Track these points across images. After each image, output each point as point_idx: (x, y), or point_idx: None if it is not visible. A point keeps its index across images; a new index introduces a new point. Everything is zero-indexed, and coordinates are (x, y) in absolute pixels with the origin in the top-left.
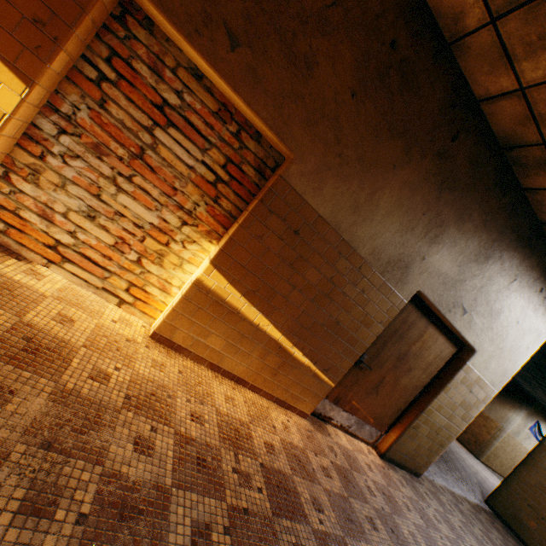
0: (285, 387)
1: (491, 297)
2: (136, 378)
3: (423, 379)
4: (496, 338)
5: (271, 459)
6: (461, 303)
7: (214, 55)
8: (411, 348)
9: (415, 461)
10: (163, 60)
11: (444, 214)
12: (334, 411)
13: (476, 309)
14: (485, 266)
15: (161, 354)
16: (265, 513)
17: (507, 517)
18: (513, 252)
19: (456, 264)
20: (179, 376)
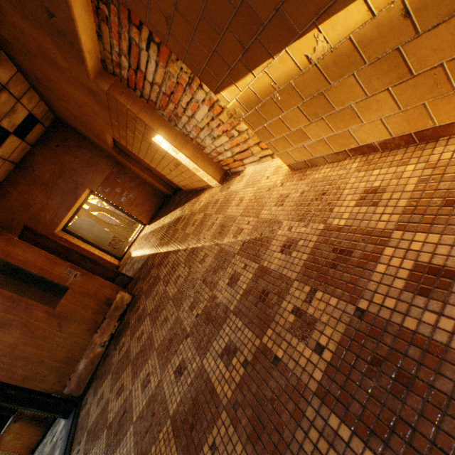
0: None
1: None
2: (256, 225)
3: None
4: None
5: (411, 306)
6: None
7: (72, 35)
8: None
9: None
10: (112, 58)
11: None
12: None
13: None
14: None
15: (291, 184)
16: (305, 381)
17: None
18: None
19: None
20: (298, 201)
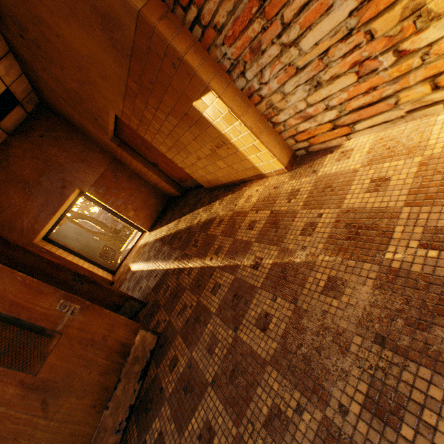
0: None
1: None
2: None
3: None
4: None
5: None
6: None
7: None
8: None
9: None
10: None
11: None
12: None
13: None
14: None
15: None
16: None
17: None
18: None
19: None
20: None
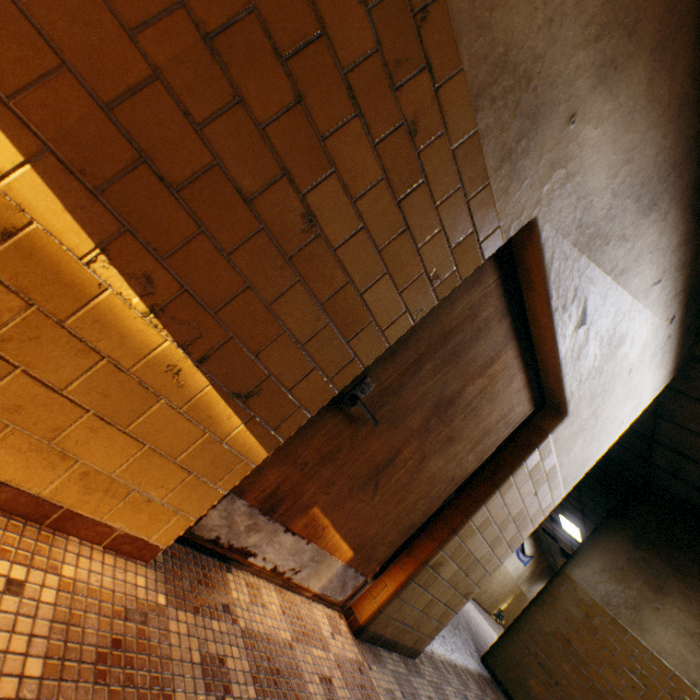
0: (48, 442)
1: (624, 304)
2: None
3: (468, 463)
4: (599, 395)
5: None
6: (585, 296)
7: None
8: (467, 389)
9: (419, 630)
10: None
11: (648, 1)
12: (261, 533)
13: (599, 321)
14: (643, 224)
15: None
16: None
17: (510, 684)
18: (680, 215)
19: (612, 187)
20: None
